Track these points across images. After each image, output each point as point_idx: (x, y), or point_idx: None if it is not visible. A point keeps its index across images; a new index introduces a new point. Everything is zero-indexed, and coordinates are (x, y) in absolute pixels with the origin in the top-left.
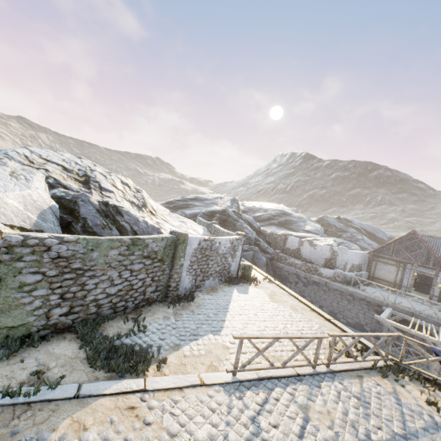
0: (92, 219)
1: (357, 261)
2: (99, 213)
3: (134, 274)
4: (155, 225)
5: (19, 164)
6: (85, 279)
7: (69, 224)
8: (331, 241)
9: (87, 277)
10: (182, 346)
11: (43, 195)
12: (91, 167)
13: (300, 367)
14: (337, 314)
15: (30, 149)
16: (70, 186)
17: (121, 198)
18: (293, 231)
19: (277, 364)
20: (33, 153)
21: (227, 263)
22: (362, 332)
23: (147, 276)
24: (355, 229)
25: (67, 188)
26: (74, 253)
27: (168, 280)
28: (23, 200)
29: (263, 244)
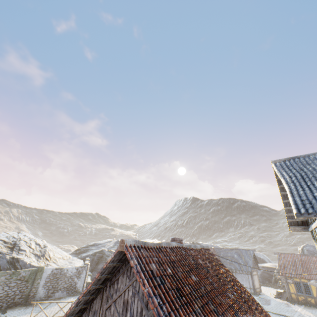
0: (3, 266)
1: None
2: (8, 263)
3: (10, 288)
4: (35, 265)
5: None
6: None
7: None
8: None
9: None
10: (16, 316)
11: None
12: (22, 237)
13: None
14: None
15: None
16: (2, 251)
17: (30, 253)
18: None
19: (50, 316)
20: None
21: (73, 282)
22: None
23: (17, 289)
24: None
25: (0, 252)
26: None
27: (30, 291)
28: None
29: None
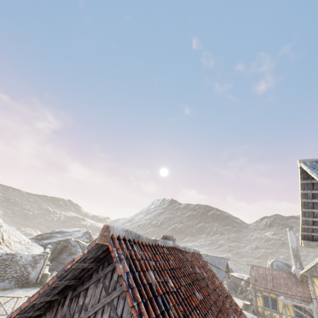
0: None
1: None
2: None
3: None
4: None
5: None
6: None
7: None
8: None
9: None
10: None
11: None
12: None
13: (1, 317)
14: None
15: None
16: None
17: None
18: None
19: None
20: None
21: (26, 271)
22: None
23: None
24: None
25: None
26: None
27: None
28: None
29: None
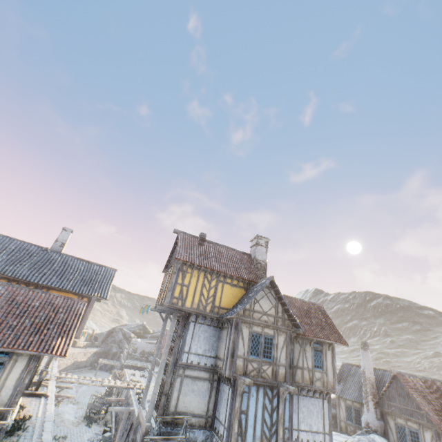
0: None
1: (149, 349)
2: None
3: None
4: None
5: None
6: None
7: None
8: None
9: None
10: None
11: None
12: None
13: None
14: None
15: None
16: None
17: None
18: None
19: None
20: None
21: None
22: None
23: None
24: None
25: None
26: None
27: None
28: None
29: (123, 344)
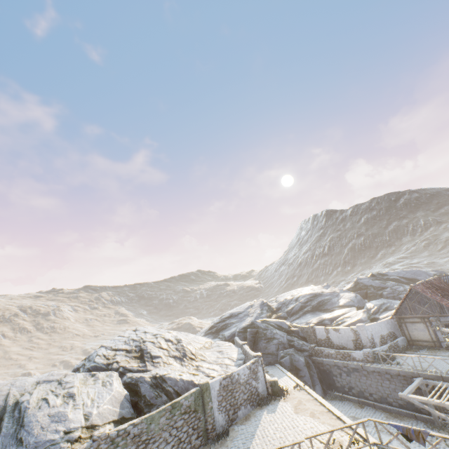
0: (149, 394)
1: (385, 330)
2: (152, 387)
3: (179, 429)
4: (189, 379)
5: (104, 372)
6: (151, 445)
7: (137, 402)
8: (360, 313)
9: (152, 443)
10: None
11: (119, 390)
12: (143, 336)
13: None
14: (387, 398)
15: (105, 345)
16: (132, 367)
17: (167, 357)
18: (329, 312)
19: None
20: (107, 348)
21: (252, 387)
22: (417, 412)
23: (188, 427)
24: (394, 280)
25: (131, 370)
26: (142, 430)
27: (205, 424)
28: (111, 401)
29: (297, 343)
